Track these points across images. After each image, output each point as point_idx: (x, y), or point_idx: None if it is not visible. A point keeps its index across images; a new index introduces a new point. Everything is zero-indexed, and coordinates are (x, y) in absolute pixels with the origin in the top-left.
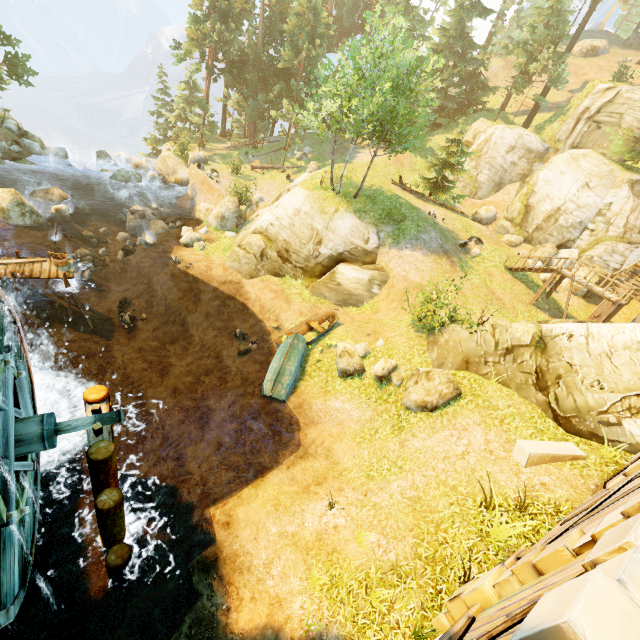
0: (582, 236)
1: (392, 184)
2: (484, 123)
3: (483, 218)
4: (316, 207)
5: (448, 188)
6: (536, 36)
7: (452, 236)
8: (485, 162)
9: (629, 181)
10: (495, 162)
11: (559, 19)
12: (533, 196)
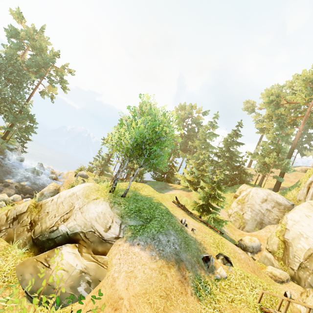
0: None
1: (171, 202)
2: (245, 186)
3: (248, 245)
4: (85, 192)
5: (212, 212)
6: (265, 149)
7: (197, 247)
8: (247, 206)
9: None
10: (254, 207)
11: (277, 145)
12: (287, 232)
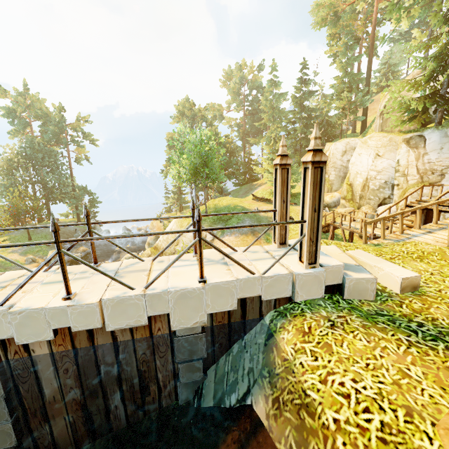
0: (394, 192)
1: (251, 200)
2: (327, 145)
3: (329, 203)
4: (179, 225)
5: None
6: (335, 90)
7: (268, 220)
8: (330, 167)
9: (403, 140)
10: (336, 164)
11: (350, 75)
12: (349, 176)
